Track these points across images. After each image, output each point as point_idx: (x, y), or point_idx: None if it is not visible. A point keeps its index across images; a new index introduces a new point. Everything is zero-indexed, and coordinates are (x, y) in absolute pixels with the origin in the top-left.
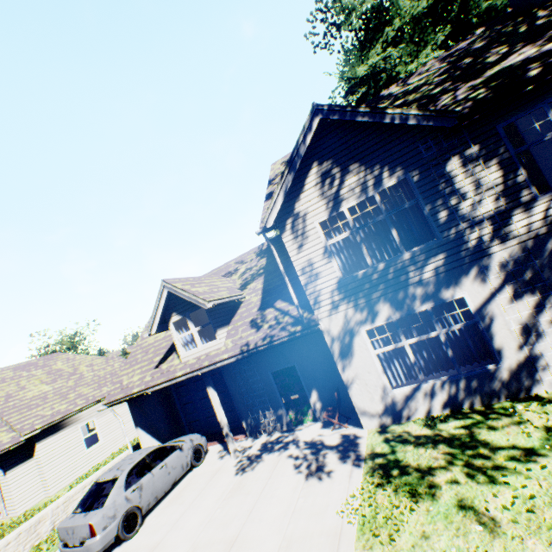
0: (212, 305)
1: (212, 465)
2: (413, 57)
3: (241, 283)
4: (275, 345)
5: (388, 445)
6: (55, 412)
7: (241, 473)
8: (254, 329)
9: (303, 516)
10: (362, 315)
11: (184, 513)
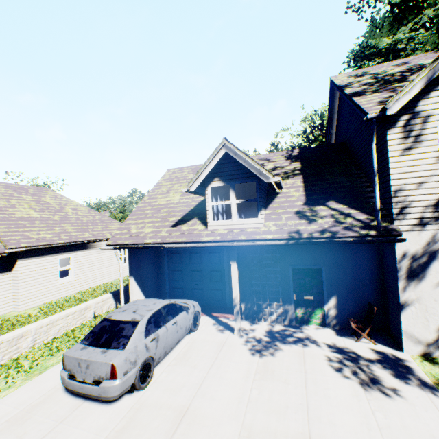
0: (277, 180)
1: (212, 335)
2: (432, 48)
3: None
4: (341, 242)
5: None
6: (41, 238)
7: (259, 355)
8: (303, 220)
9: (401, 438)
10: None
11: (204, 380)
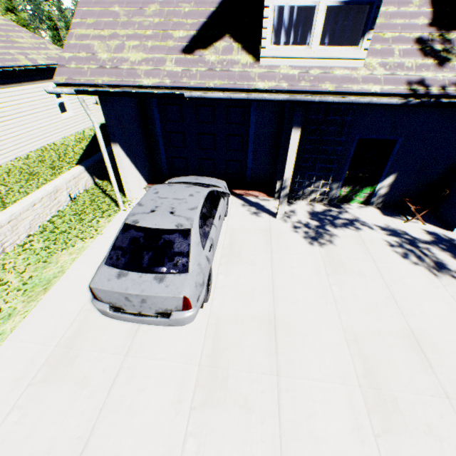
0: None
1: (250, 222)
2: None
3: None
4: None
5: None
6: None
7: (317, 244)
8: (431, 60)
9: None
10: None
11: (274, 280)
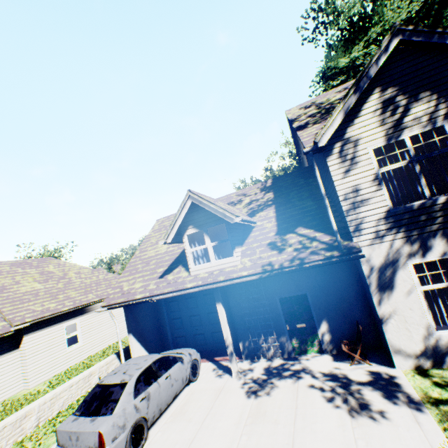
0: (240, 220)
1: (211, 382)
2: None
3: (247, 211)
4: (307, 267)
5: (446, 391)
6: (45, 309)
7: (254, 396)
8: (275, 251)
9: None
10: (411, 248)
11: (197, 433)
